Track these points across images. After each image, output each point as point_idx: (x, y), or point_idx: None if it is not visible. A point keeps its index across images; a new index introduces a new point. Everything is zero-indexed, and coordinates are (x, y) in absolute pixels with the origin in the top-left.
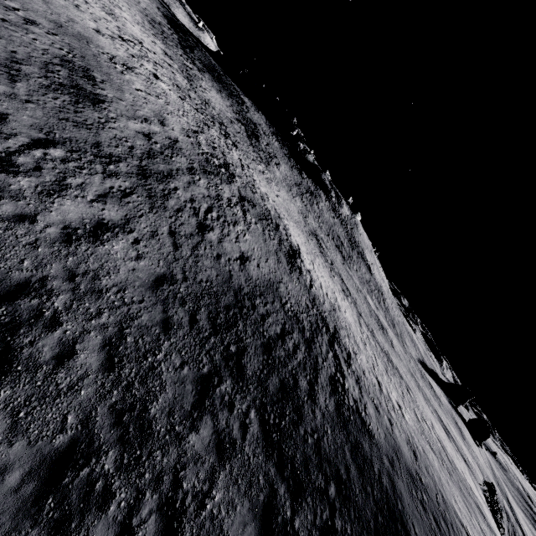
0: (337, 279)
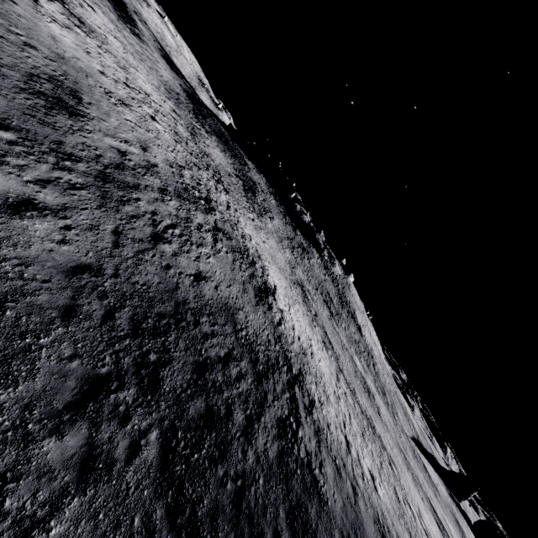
0: (318, 330)
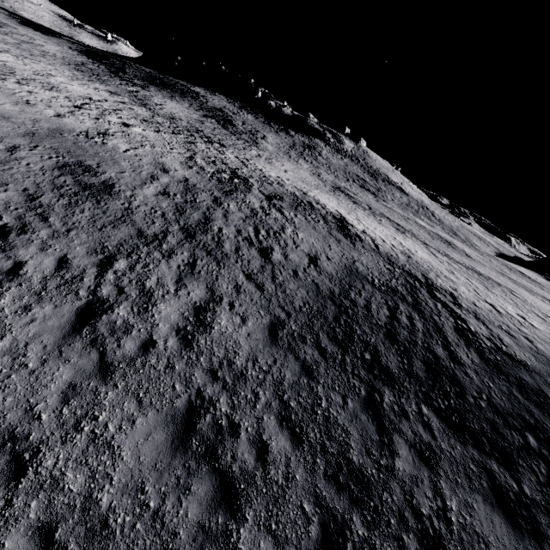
0: (384, 221)
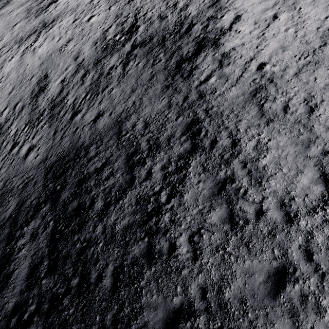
0: None
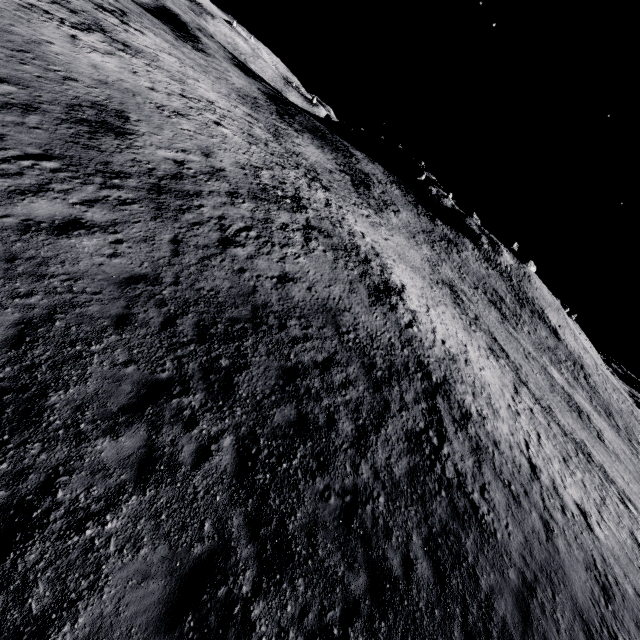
0: (481, 335)
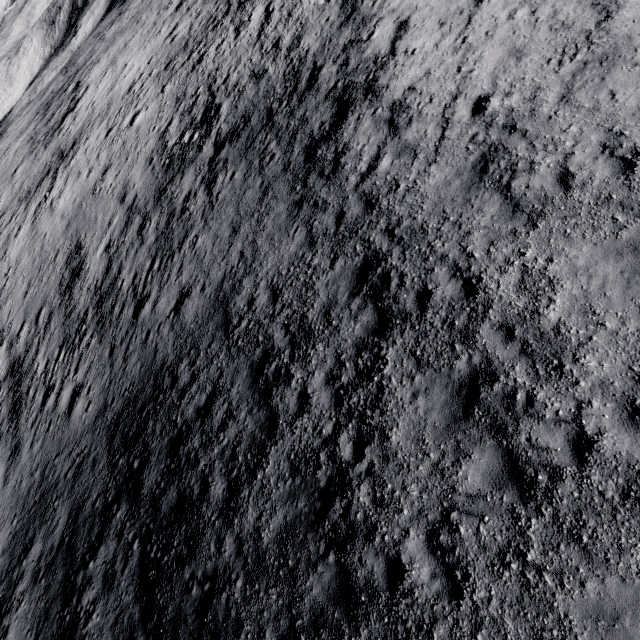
0: None
